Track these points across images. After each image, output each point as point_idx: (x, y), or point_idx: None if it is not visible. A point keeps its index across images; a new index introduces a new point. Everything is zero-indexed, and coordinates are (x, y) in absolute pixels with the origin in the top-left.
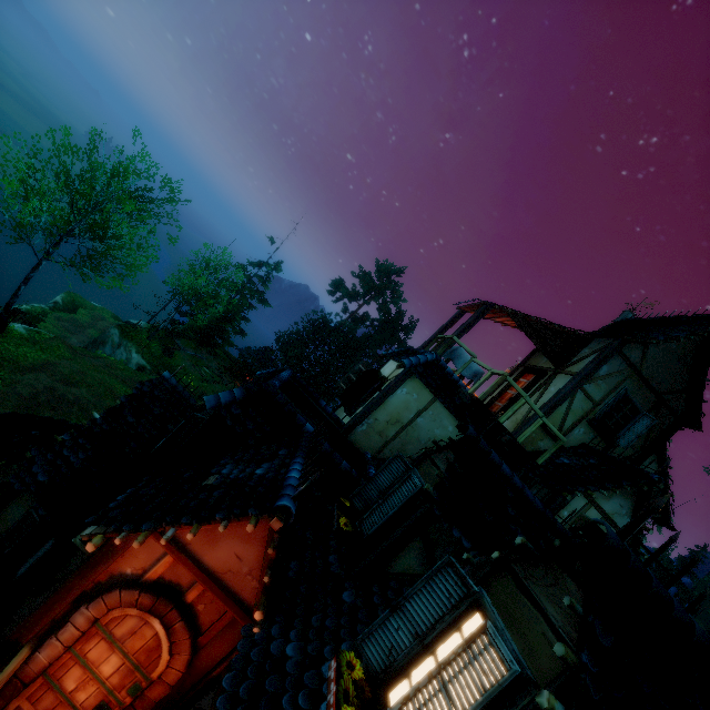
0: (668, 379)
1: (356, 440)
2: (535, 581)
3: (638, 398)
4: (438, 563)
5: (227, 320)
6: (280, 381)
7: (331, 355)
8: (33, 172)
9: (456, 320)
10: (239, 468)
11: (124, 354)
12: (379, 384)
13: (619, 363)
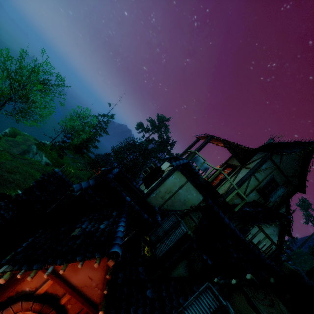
0: (291, 171)
1: (150, 201)
2: (259, 301)
3: (278, 179)
4: (202, 287)
5: (89, 141)
6: (113, 174)
7: (137, 157)
8: None
9: (196, 143)
10: (91, 224)
11: (39, 157)
12: (161, 174)
13: (270, 163)
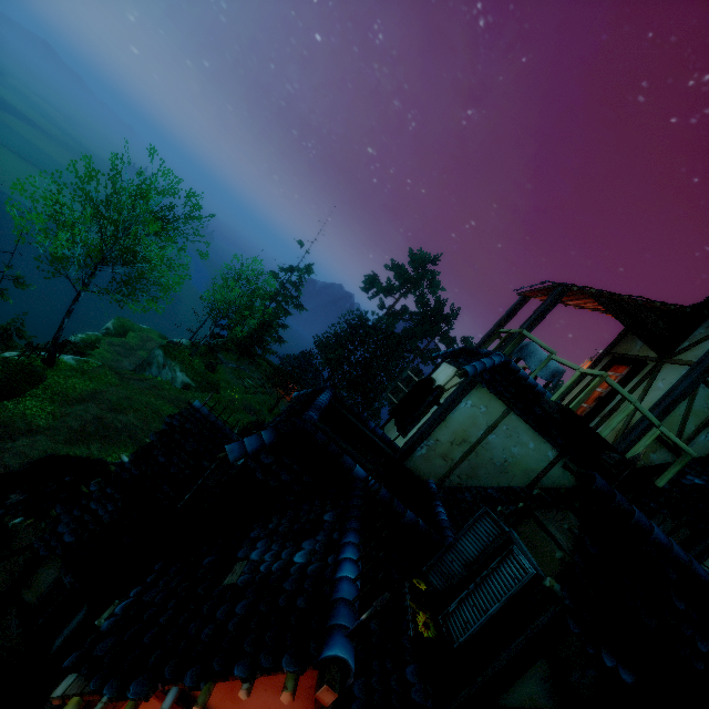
0: None
1: (415, 467)
2: None
3: None
4: None
5: (265, 329)
6: (318, 410)
7: (371, 354)
8: (61, 205)
9: (518, 308)
10: (272, 550)
11: (169, 374)
12: (436, 396)
13: None
